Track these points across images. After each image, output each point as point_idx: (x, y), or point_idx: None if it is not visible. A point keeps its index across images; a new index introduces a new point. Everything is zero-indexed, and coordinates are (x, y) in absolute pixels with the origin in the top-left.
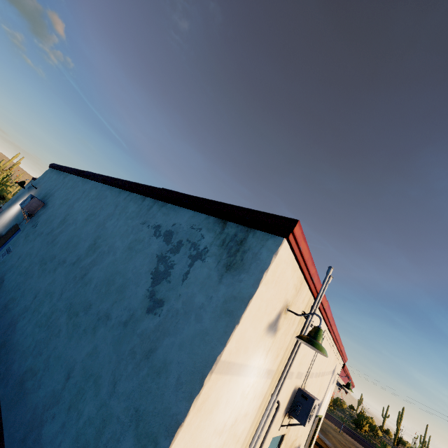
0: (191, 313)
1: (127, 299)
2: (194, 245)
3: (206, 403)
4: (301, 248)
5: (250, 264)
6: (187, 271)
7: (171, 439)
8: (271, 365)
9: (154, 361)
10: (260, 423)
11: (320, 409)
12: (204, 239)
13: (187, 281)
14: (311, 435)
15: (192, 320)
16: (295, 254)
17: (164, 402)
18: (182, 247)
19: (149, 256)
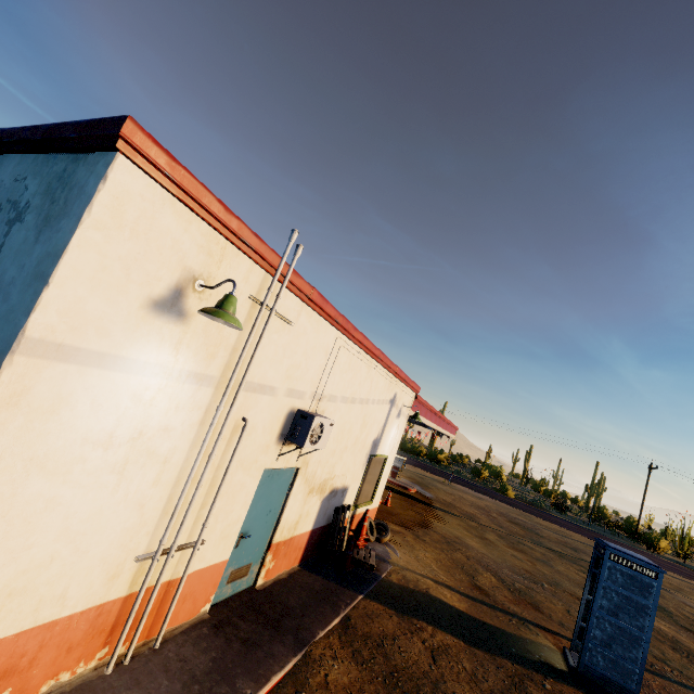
0: None
1: None
2: (15, 204)
3: (27, 397)
4: (171, 176)
5: (73, 204)
6: (1, 244)
7: None
8: (202, 367)
9: None
10: (204, 440)
11: (380, 447)
12: (28, 190)
13: (1, 256)
14: (373, 478)
15: None
16: (164, 186)
17: None
18: None
19: None
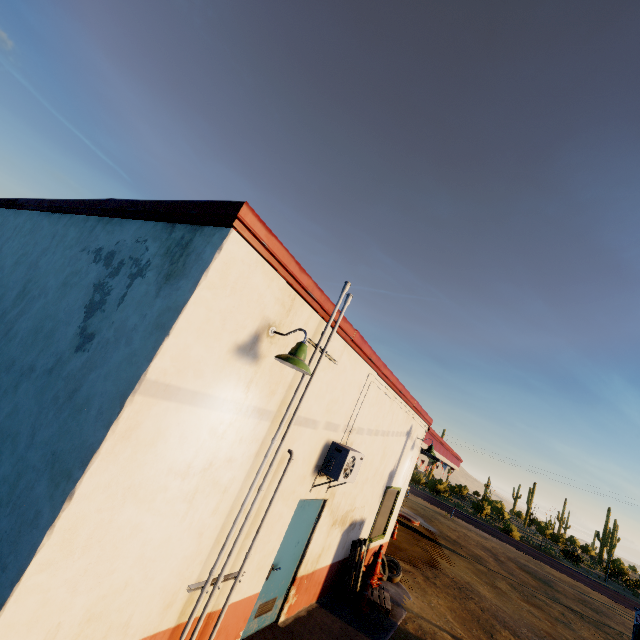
0: (122, 338)
1: (55, 343)
2: (137, 261)
3: (137, 431)
4: (266, 244)
5: (191, 267)
6: (124, 294)
7: (85, 468)
8: (264, 403)
9: (77, 400)
10: (258, 471)
11: (395, 479)
12: (148, 251)
13: (123, 304)
14: (386, 511)
15: (122, 345)
16: (260, 253)
17: (83, 436)
18: (123, 267)
19: (85, 288)
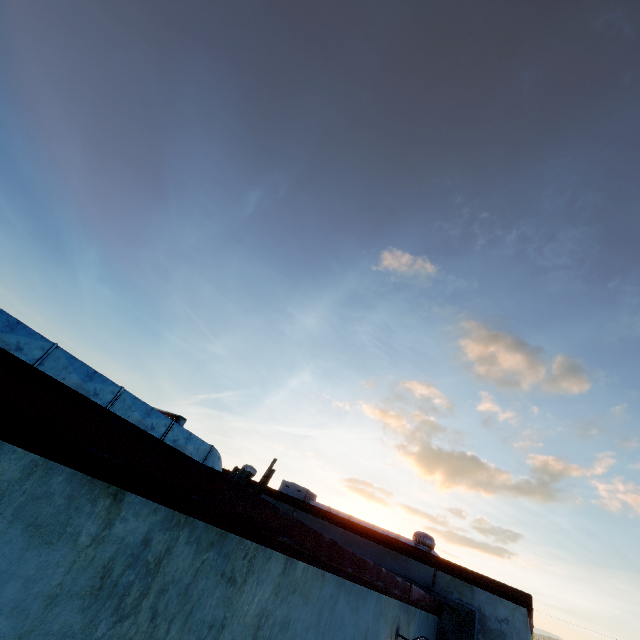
0: None
1: None
2: None
3: None
4: None
5: None
6: None
7: None
8: None
9: None
10: None
11: None
12: None
13: None
14: None
15: None
16: None
17: None
18: None
19: None
